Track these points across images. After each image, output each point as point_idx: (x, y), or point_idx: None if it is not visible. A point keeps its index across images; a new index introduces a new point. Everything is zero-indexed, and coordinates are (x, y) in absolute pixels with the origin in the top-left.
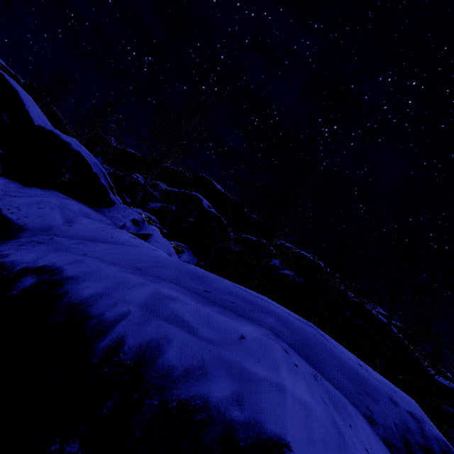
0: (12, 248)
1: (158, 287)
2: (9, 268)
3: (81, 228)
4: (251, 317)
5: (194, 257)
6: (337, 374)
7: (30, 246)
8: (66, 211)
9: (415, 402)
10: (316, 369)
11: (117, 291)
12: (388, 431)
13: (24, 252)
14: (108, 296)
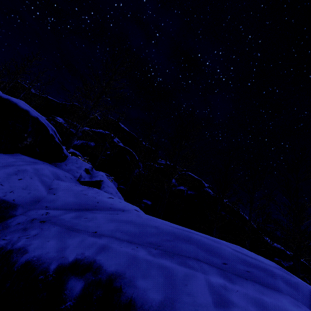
0: (21, 236)
1: (205, 277)
2: (42, 269)
3: (66, 196)
4: (269, 285)
5: (114, 181)
6: None
7: (36, 229)
8: (42, 177)
9: None
10: None
11: (180, 292)
12: None
13: (40, 241)
14: (178, 301)
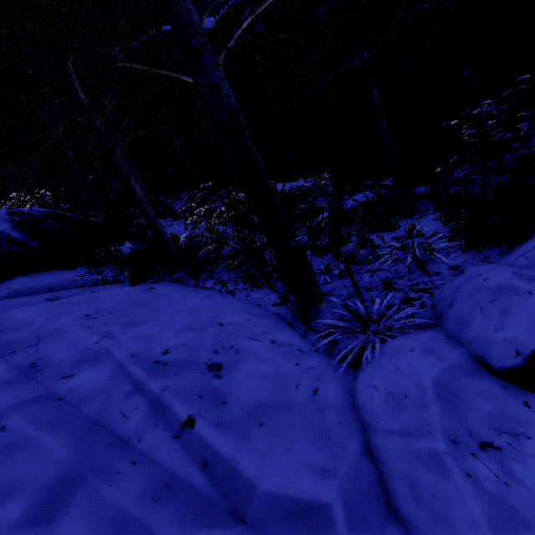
0: None
1: None
2: None
3: None
4: None
5: None
6: None
7: None
8: None
9: None
10: None
11: None
12: None
13: None
14: None
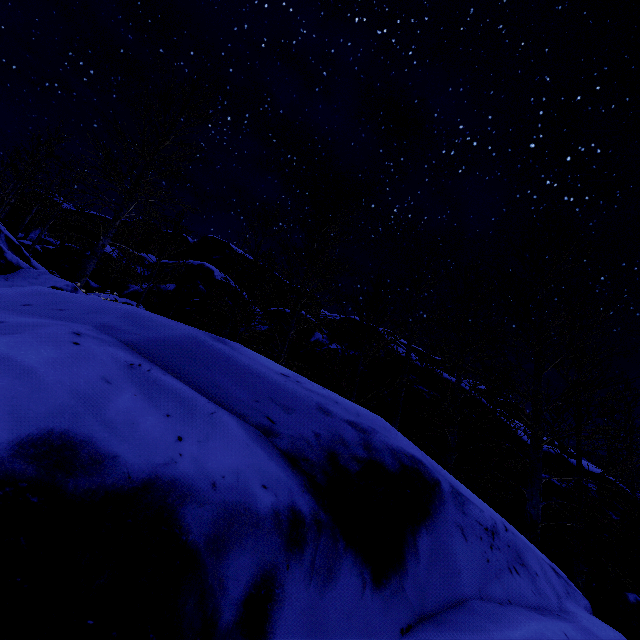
0: None
1: None
2: None
3: None
4: (76, 319)
5: None
6: (219, 378)
7: None
8: None
9: (380, 418)
10: (174, 373)
11: None
12: (299, 443)
13: None
14: None
